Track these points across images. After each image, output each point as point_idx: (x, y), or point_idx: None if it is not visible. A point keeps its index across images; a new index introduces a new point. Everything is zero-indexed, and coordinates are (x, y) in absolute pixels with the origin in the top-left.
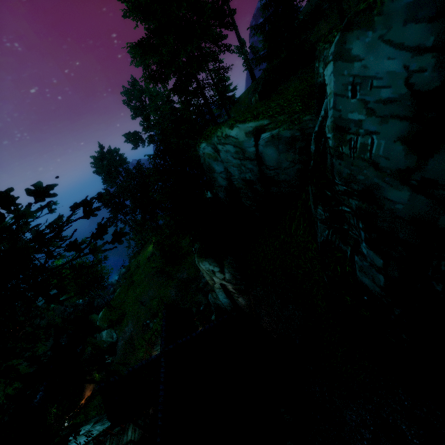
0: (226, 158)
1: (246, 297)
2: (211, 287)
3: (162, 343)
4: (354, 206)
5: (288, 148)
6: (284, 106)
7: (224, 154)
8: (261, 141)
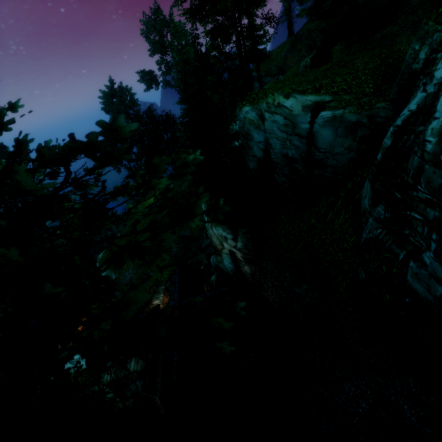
0: (271, 128)
1: (252, 267)
2: (217, 251)
3: (176, 296)
4: (432, 217)
5: (348, 133)
6: (352, 83)
7: (269, 123)
8: (319, 119)
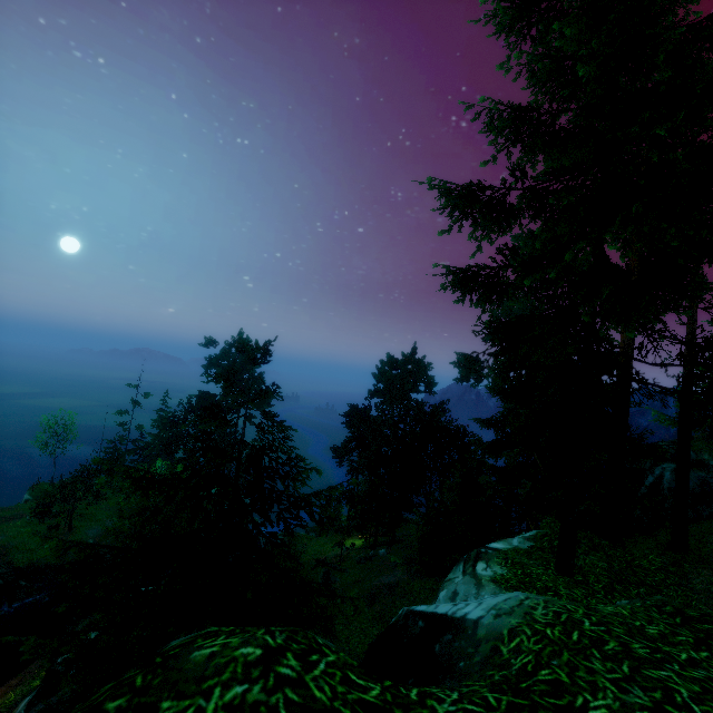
0: None
1: None
2: None
3: None
4: None
5: None
6: None
7: None
8: None
